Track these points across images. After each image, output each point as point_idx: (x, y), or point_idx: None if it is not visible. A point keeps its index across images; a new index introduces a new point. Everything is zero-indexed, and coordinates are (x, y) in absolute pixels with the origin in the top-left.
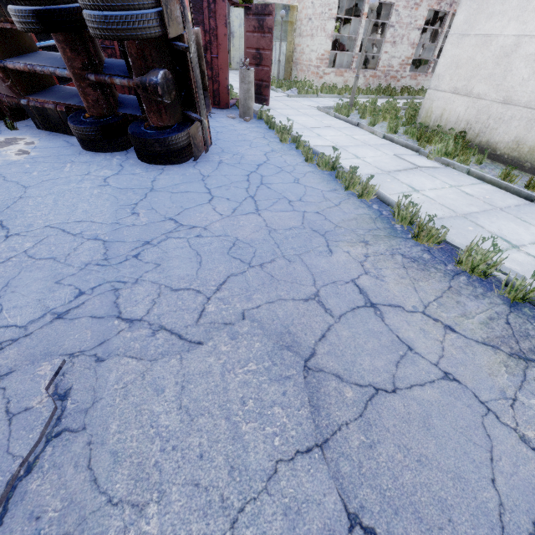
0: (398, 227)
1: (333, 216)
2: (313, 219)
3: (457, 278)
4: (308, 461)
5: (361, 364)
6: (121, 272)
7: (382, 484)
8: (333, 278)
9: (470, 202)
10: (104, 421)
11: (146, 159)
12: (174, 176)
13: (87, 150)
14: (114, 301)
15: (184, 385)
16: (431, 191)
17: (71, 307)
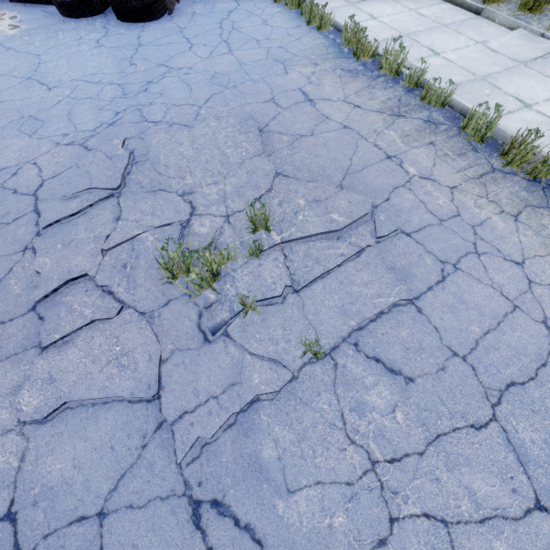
0: (345, 51)
1: (293, 48)
2: (276, 52)
3: (377, 79)
4: (259, 158)
5: (295, 127)
6: (139, 100)
7: (295, 164)
8: (285, 89)
9: (419, 23)
10: (157, 157)
11: (126, 18)
12: (155, 32)
13: (68, 17)
14: (140, 114)
15: (193, 141)
16: (388, 17)
17: (116, 120)
